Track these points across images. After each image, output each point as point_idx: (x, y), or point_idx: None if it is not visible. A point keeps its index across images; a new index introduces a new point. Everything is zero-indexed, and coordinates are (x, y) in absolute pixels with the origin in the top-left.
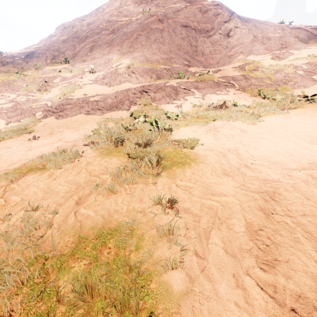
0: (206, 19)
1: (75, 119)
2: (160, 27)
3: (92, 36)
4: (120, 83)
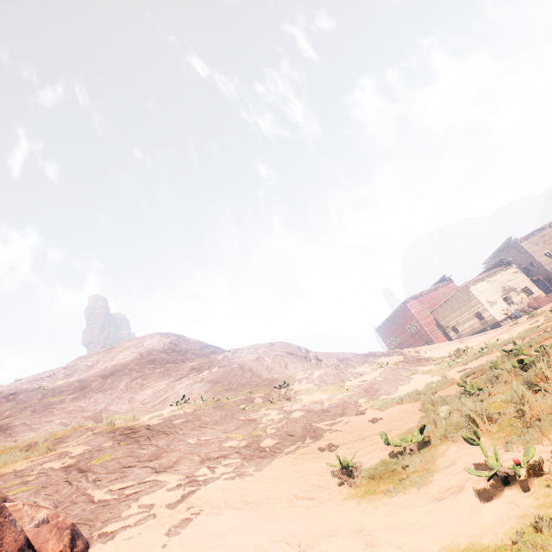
0: (297, 350)
1: (408, 387)
2: (280, 354)
3: (154, 380)
4: (345, 381)
